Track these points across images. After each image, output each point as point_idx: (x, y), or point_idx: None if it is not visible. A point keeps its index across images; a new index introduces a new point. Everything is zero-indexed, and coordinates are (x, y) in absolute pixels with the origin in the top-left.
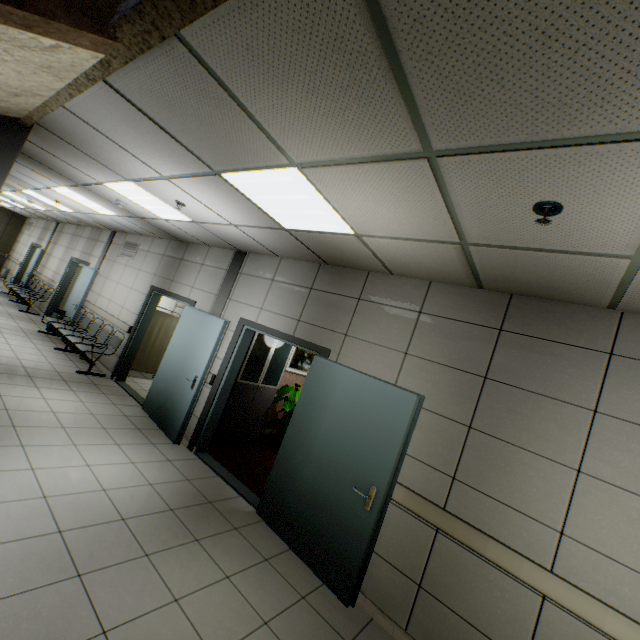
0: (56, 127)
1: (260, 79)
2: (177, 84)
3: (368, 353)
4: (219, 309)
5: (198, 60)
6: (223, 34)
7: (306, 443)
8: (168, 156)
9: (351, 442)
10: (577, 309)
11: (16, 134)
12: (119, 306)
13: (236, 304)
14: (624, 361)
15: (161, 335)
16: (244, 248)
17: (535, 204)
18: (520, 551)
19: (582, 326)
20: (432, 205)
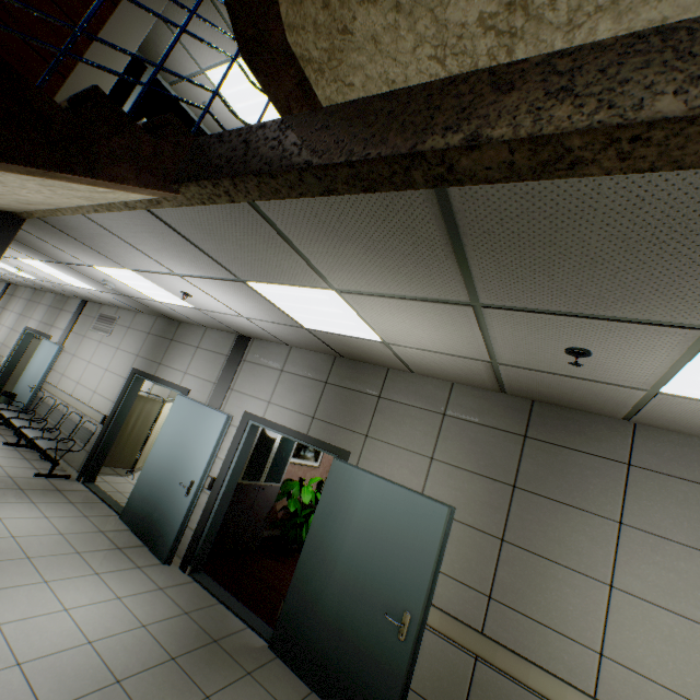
0: (56, 220)
1: (320, 234)
2: (226, 221)
3: (392, 457)
4: (219, 400)
5: (258, 211)
6: (294, 203)
7: (327, 561)
8: (189, 261)
9: (379, 560)
10: (595, 418)
11: (7, 226)
12: (90, 390)
13: (239, 395)
14: (641, 472)
15: (140, 423)
16: (249, 334)
17: (567, 348)
18: (563, 677)
19: (601, 436)
20: (469, 334)
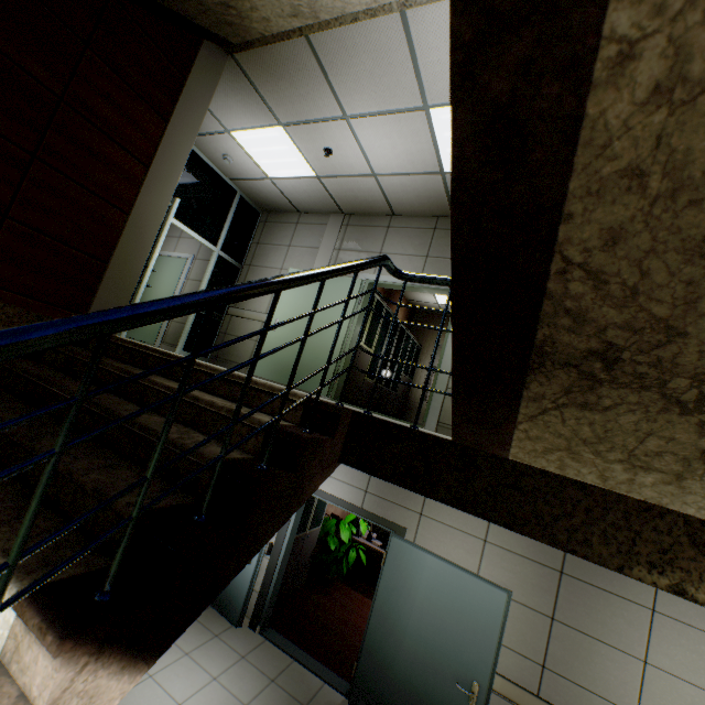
0: None
1: None
2: None
3: (447, 536)
4: None
5: None
6: None
7: (396, 631)
8: None
9: (446, 634)
10: None
11: None
12: None
13: None
14: None
15: None
16: None
17: None
18: None
19: None
20: None
